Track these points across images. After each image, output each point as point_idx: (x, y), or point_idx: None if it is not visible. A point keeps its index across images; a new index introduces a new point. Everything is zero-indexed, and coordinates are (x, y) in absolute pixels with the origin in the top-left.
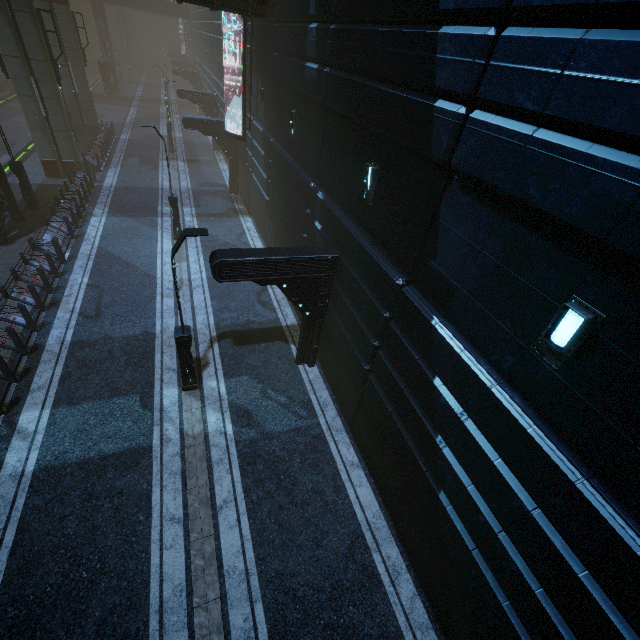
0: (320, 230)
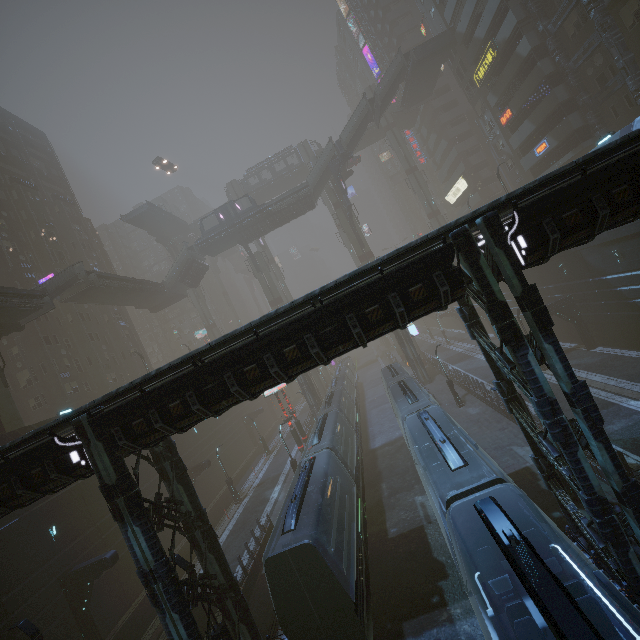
0: (558, 296)
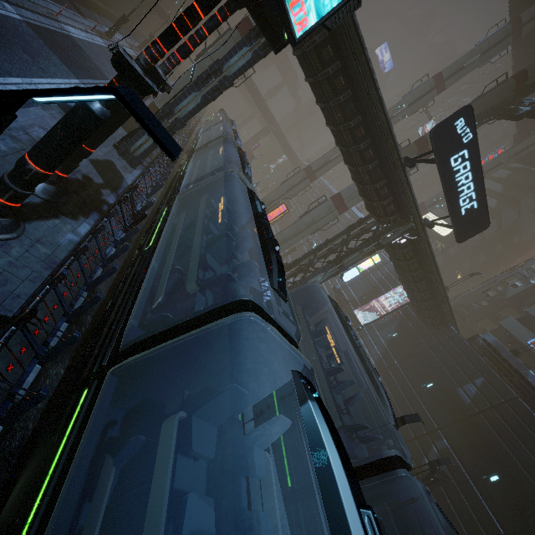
0: (437, 453)
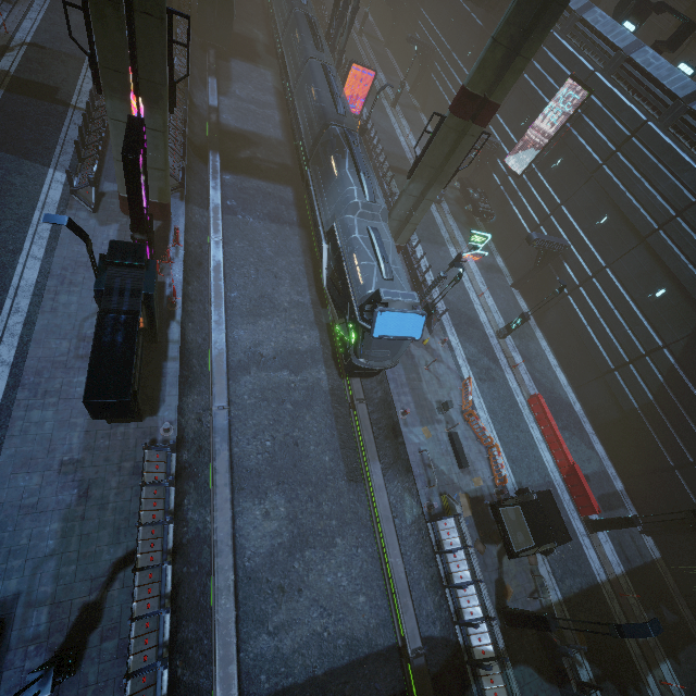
0: None
